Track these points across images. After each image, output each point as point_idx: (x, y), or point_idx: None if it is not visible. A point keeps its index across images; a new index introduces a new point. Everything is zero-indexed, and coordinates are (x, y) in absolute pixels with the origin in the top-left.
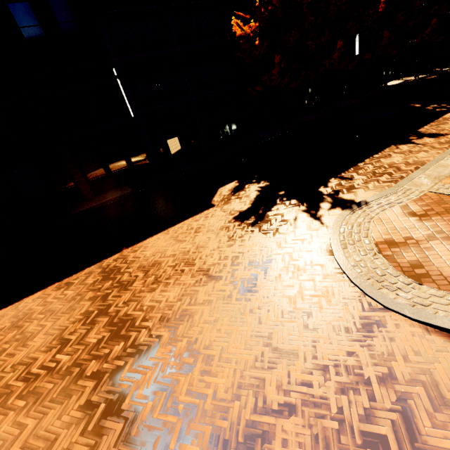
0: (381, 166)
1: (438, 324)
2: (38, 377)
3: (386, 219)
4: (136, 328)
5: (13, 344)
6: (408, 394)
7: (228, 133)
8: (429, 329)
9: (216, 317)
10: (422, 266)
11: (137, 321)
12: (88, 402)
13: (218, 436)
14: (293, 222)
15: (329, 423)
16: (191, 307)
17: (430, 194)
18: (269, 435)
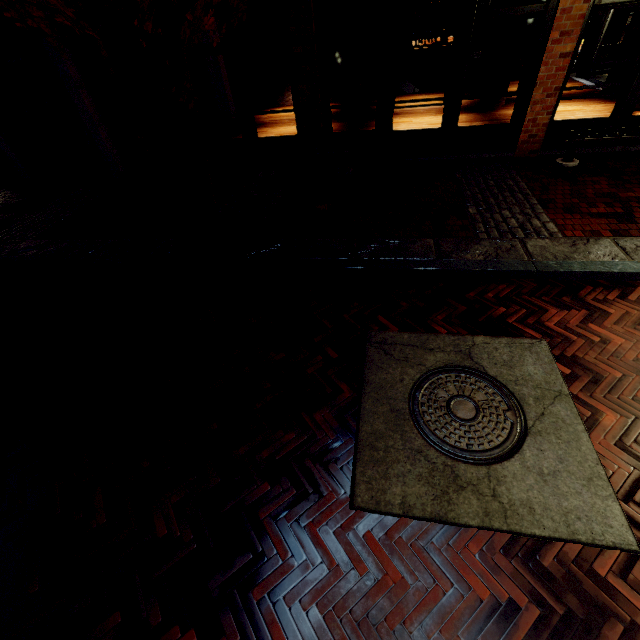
0: None
1: None
2: None
3: None
4: None
5: None
6: None
7: None
8: None
9: None
10: None
11: None
12: None
13: None
14: None
15: None
16: None
17: None
18: None
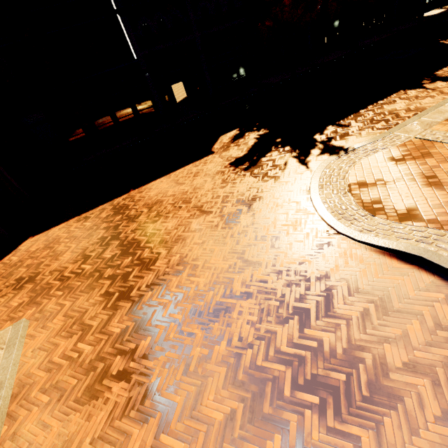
0: (381, 113)
1: (374, 243)
2: (69, 279)
3: (366, 164)
4: (141, 248)
5: (48, 258)
6: (334, 286)
7: (236, 78)
8: (367, 247)
9: (203, 240)
10: (382, 203)
11: (142, 243)
12: (106, 292)
13: (196, 309)
14: (282, 167)
15: (273, 302)
16: (185, 233)
17: (415, 140)
18: (231, 309)
